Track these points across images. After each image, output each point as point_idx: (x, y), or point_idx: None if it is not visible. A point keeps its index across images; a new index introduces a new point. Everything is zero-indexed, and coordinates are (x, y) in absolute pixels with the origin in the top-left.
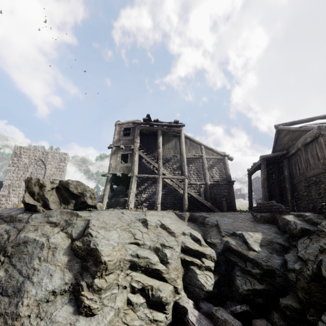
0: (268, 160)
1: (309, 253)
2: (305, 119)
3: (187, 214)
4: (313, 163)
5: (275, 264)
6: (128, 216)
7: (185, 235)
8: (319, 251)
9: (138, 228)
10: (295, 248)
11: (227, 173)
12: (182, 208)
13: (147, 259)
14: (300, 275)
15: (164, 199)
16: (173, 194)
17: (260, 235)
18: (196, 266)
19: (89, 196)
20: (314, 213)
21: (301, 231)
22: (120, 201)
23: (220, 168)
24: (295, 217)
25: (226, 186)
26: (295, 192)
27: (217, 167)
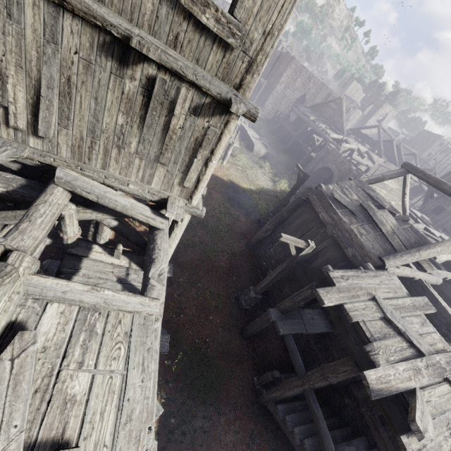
0: None
1: None
2: None
3: None
4: None
5: None
6: None
7: None
8: None
9: None
10: None
11: None
12: None
13: None
14: None
15: None
16: None
17: None
18: None
19: None
20: None
21: None
22: None
23: None
24: None
25: None
26: None
27: None
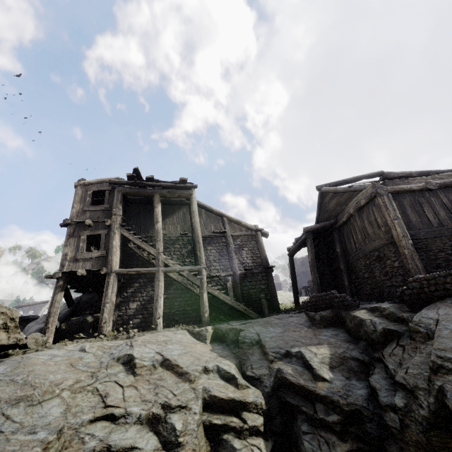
0: (314, 234)
1: (415, 375)
2: (350, 179)
3: (209, 329)
4: (372, 233)
5: (359, 398)
6: (94, 354)
7: (209, 372)
8: (431, 370)
9: (115, 380)
10: (380, 363)
11: (263, 256)
12: (199, 318)
13: (133, 450)
14: (409, 418)
15: (169, 308)
16: (184, 296)
17: (327, 349)
18: (233, 433)
19: (2, 325)
20: (392, 302)
21: (384, 334)
22: (86, 322)
23: (252, 249)
24: (369, 313)
25: (263, 275)
26: (353, 274)
27: (248, 248)
